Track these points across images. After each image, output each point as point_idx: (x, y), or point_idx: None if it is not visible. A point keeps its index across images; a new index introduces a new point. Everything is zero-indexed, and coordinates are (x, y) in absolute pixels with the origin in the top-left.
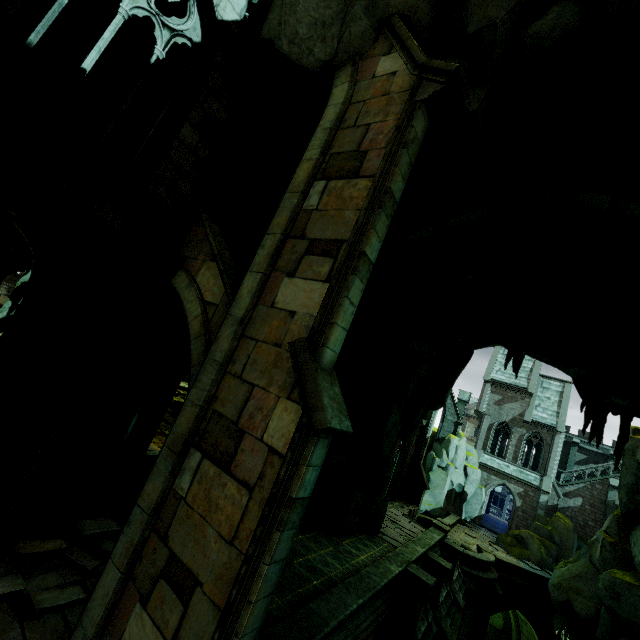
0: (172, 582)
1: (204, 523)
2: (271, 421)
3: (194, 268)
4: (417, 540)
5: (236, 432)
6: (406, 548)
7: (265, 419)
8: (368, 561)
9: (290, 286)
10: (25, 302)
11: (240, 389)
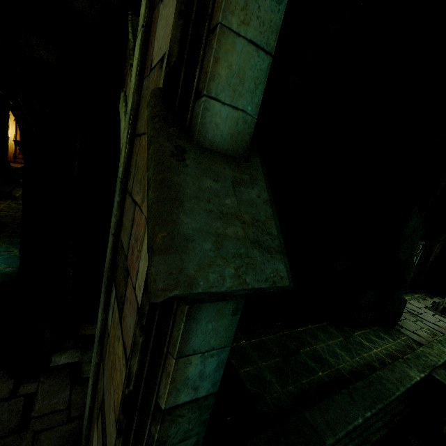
0: (102, 423)
1: (111, 377)
2: (140, 261)
3: (126, 82)
4: (444, 340)
5: (125, 271)
6: (430, 349)
7: (137, 257)
8: (382, 355)
9: (162, 14)
10: (23, 157)
11: (130, 211)
